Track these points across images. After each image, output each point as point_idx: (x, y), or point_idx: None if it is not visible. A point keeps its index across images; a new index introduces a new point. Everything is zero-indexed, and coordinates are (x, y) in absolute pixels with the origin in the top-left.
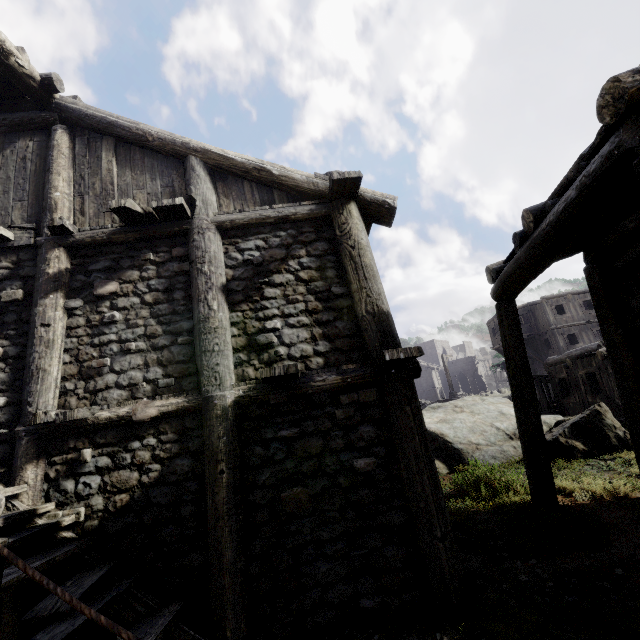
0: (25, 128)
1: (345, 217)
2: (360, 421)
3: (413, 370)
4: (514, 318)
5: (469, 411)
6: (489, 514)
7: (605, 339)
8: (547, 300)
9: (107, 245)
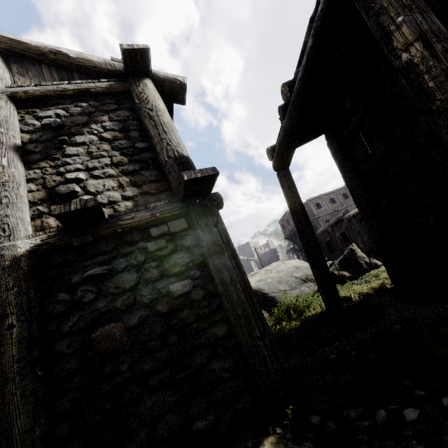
0: None
1: (142, 88)
2: (173, 250)
3: (216, 200)
4: (290, 180)
5: (276, 271)
6: (299, 328)
7: (348, 186)
8: (310, 201)
9: None
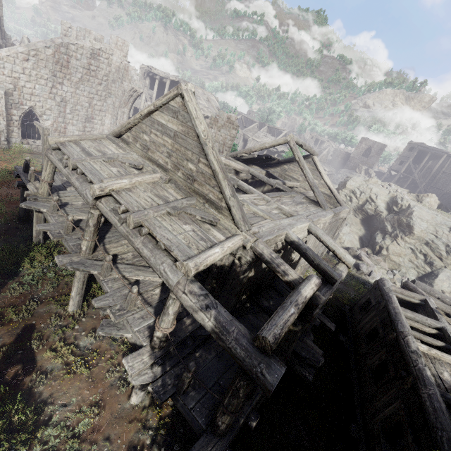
0: (447, 156)
1: None
2: None
3: None
4: None
5: None
6: None
7: None
8: None
9: (446, 173)
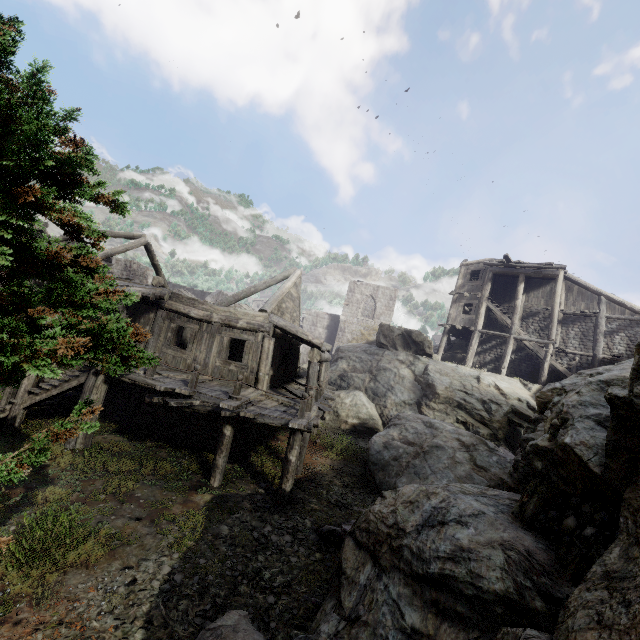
0: (553, 280)
1: None
2: None
3: None
4: None
5: None
6: None
7: None
8: None
9: (572, 315)
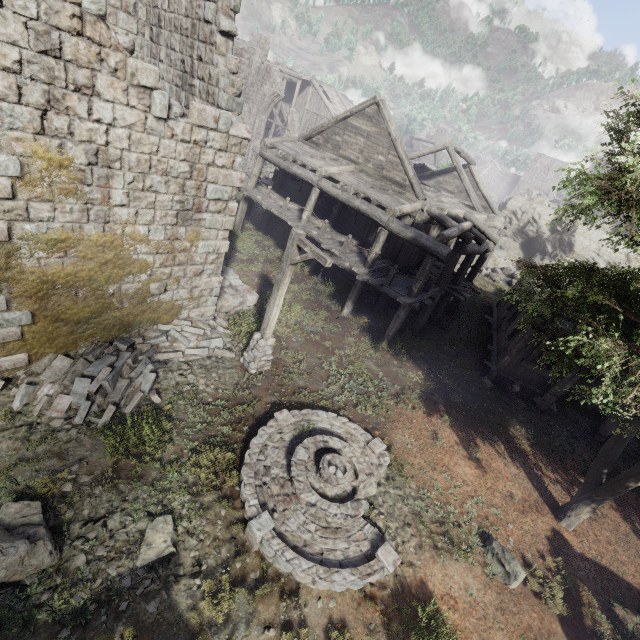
0: None
1: None
2: None
3: None
4: None
5: None
6: None
7: None
8: None
9: None
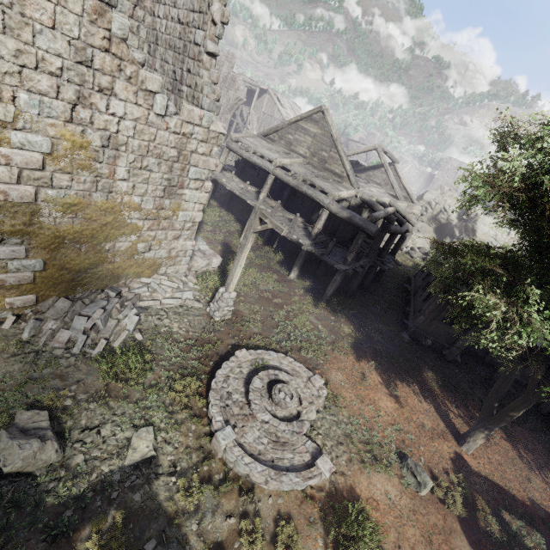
0: None
1: None
2: None
3: None
4: None
5: None
6: None
7: None
8: None
9: None
